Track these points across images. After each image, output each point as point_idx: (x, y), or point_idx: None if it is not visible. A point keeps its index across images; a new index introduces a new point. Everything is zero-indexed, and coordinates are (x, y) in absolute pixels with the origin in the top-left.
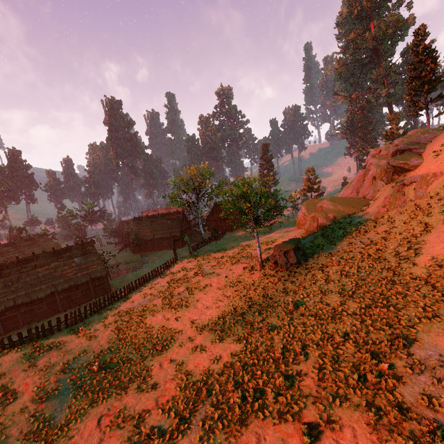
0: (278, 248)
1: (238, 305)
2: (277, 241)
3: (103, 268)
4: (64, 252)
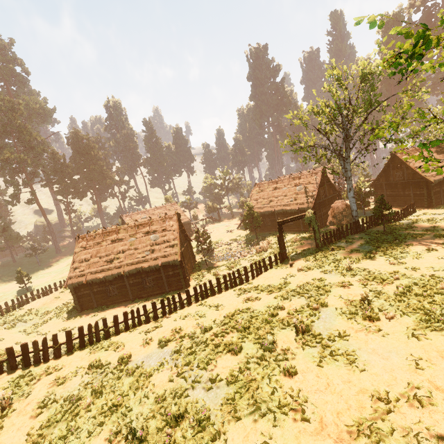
0: None
1: None
2: None
3: (177, 253)
4: (144, 226)
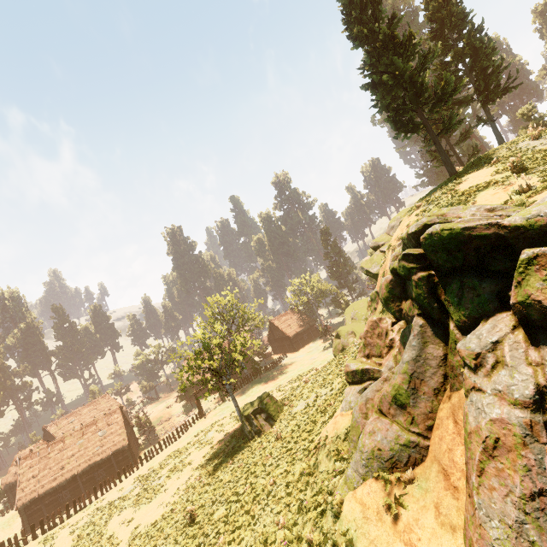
0: (241, 412)
1: (179, 503)
2: (311, 372)
3: (125, 439)
4: (90, 427)
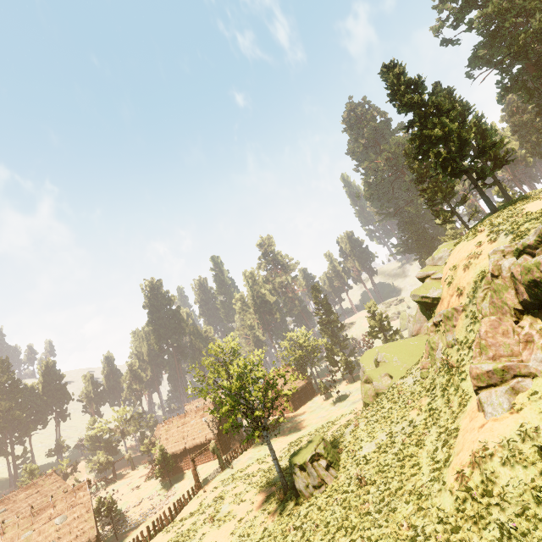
0: (291, 461)
1: None
2: (334, 426)
3: (92, 528)
4: (44, 511)
